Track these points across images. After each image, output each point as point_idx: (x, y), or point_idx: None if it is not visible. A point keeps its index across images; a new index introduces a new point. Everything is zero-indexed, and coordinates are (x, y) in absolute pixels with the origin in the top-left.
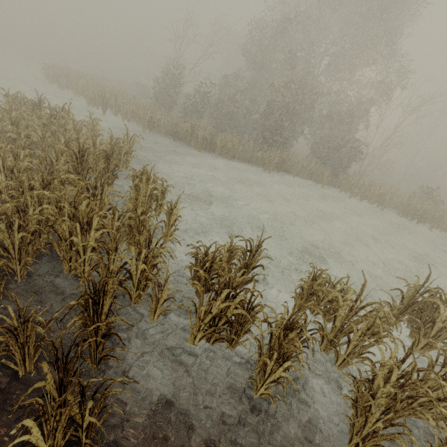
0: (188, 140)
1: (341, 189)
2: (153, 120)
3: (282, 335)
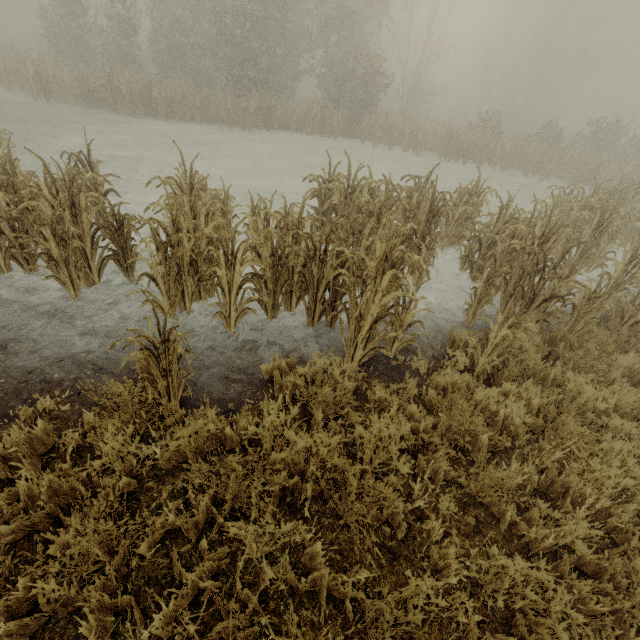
0: (112, 103)
1: (362, 138)
2: (44, 79)
3: (56, 214)
